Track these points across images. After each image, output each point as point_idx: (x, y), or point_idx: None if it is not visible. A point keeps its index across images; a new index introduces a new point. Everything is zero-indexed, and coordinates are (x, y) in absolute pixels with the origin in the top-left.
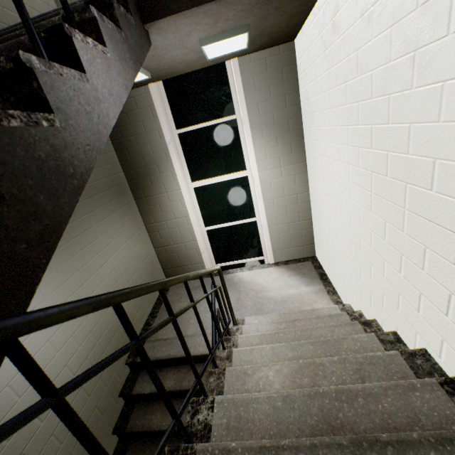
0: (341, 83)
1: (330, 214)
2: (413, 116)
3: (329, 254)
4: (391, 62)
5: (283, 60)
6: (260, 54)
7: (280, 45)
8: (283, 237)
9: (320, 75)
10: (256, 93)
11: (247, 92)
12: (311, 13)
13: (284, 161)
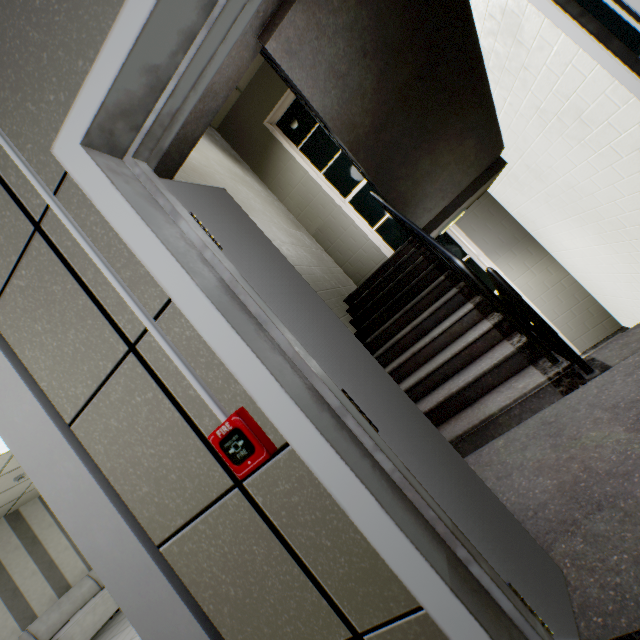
0: (544, 203)
1: (600, 276)
2: (592, 206)
3: (628, 309)
4: (565, 192)
5: (485, 205)
6: (467, 211)
7: (478, 199)
8: (572, 325)
9: (524, 202)
10: (477, 233)
11: (470, 236)
12: (496, 179)
13: (528, 263)
